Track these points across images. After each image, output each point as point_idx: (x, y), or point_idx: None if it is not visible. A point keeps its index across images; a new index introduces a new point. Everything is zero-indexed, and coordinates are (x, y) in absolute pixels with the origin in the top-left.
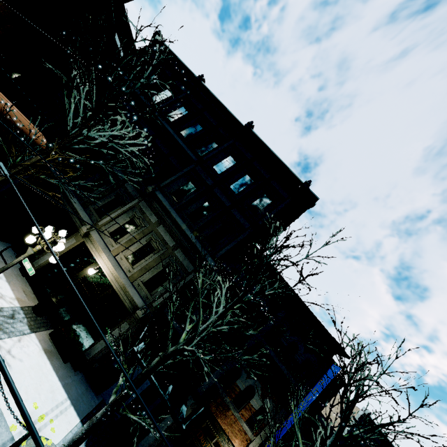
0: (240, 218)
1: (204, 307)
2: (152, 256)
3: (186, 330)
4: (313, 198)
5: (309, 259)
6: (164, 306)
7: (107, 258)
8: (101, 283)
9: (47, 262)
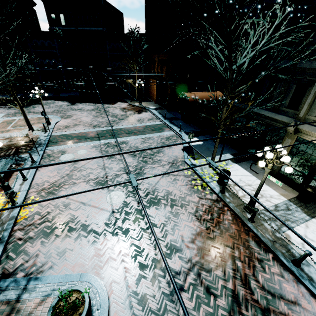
0: None
1: None
2: None
3: None
4: None
5: None
6: None
7: None
8: None
9: (281, 163)
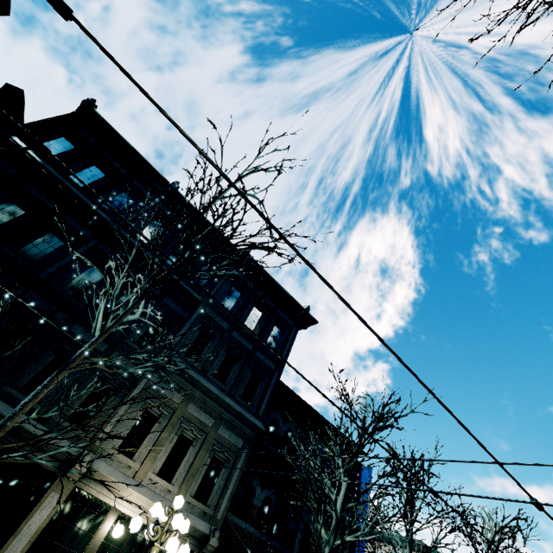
0: (265, 360)
1: (262, 481)
2: (191, 452)
3: (320, 521)
4: (314, 321)
5: (416, 412)
6: (228, 511)
7: (137, 492)
8: (133, 539)
9: None
